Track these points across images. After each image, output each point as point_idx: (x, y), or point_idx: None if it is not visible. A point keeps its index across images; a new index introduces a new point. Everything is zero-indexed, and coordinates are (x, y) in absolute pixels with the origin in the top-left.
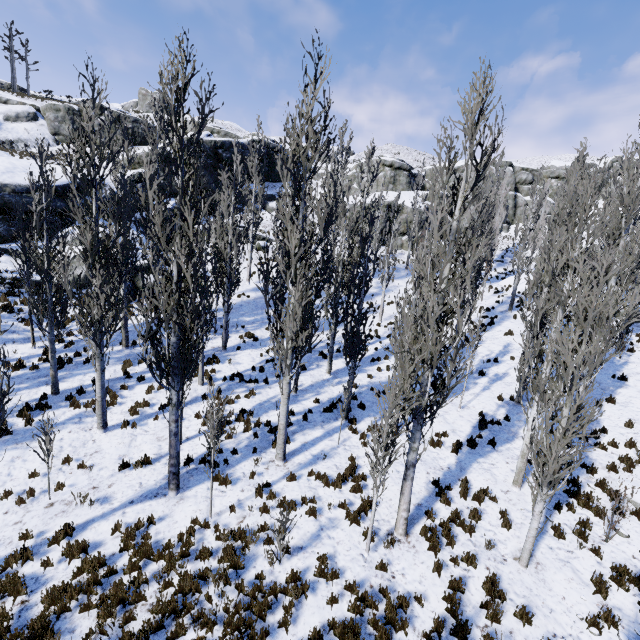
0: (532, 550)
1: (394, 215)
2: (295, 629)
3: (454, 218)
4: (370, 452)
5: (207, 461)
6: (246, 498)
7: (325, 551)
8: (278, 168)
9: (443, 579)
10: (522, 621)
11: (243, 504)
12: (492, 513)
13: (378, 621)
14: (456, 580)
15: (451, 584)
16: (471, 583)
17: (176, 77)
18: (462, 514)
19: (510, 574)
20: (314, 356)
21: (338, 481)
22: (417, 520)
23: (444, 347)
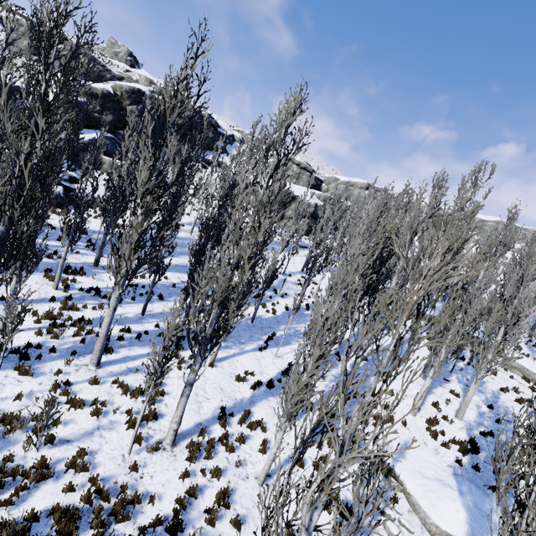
0: (268, 471)
1: (289, 202)
2: (16, 509)
3: (262, 189)
4: (181, 375)
5: (20, 353)
6: (40, 391)
7: (90, 447)
8: (146, 113)
9: (186, 485)
10: (234, 527)
11: (33, 395)
12: (257, 440)
13: (101, 511)
14: (194, 487)
15: (188, 490)
16: (208, 492)
17: (58, 2)
18: (232, 437)
19: (245, 489)
20: (176, 291)
21: (136, 392)
22: (191, 435)
23: (288, 310)
